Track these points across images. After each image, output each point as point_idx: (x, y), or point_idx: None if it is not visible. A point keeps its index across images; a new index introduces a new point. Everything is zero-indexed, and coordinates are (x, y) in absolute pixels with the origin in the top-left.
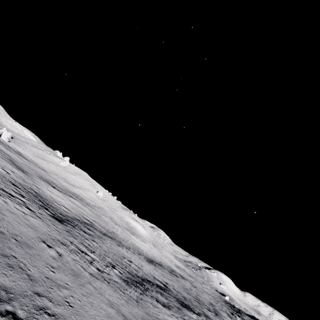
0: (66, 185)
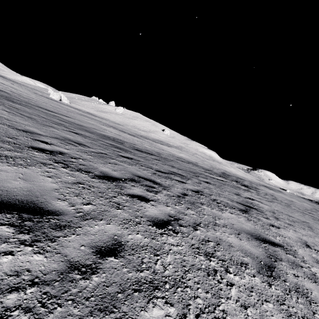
0: (144, 133)
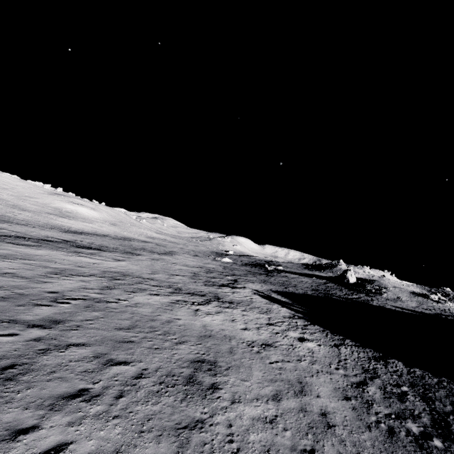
0: None
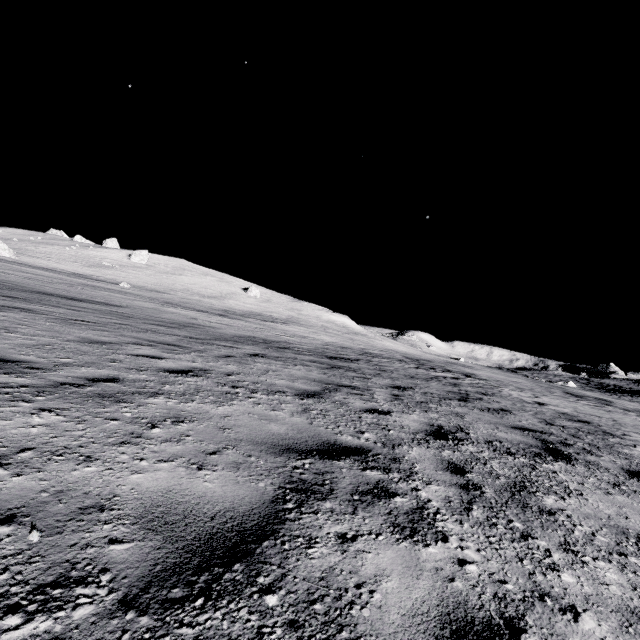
0: (217, 303)
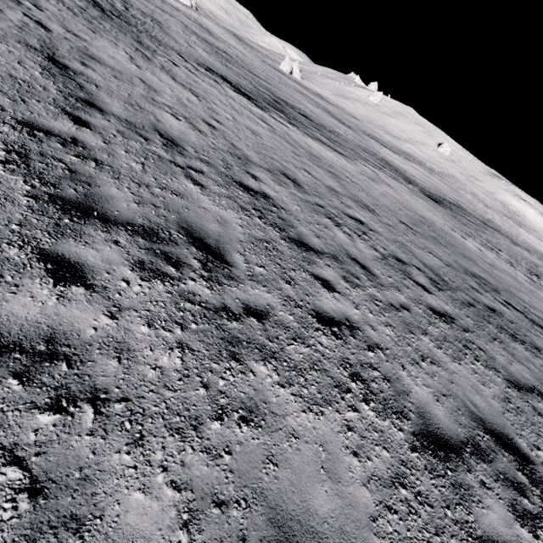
0: (389, 139)
